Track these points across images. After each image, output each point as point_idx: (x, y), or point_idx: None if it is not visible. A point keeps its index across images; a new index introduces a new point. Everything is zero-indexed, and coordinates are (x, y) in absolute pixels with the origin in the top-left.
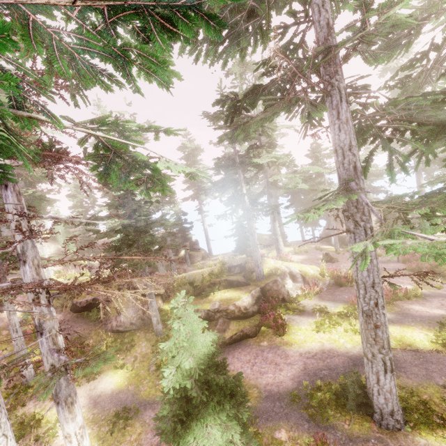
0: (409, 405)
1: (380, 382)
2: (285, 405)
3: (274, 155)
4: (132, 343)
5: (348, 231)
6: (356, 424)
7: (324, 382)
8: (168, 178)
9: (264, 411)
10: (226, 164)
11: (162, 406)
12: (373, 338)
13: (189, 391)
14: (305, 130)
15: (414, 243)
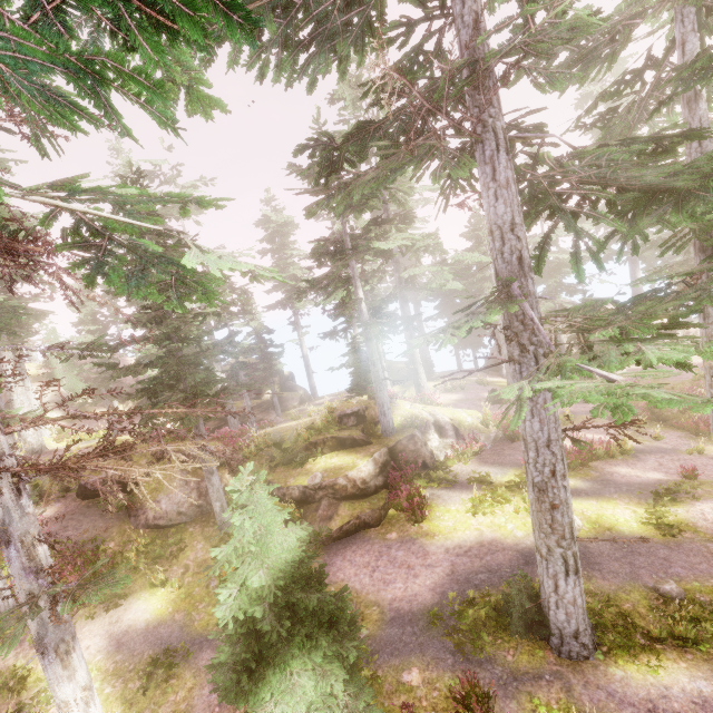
0: (603, 621)
1: (560, 589)
2: (420, 631)
3: (408, 235)
4: (181, 544)
5: (510, 359)
6: (524, 654)
7: (480, 591)
8: (213, 280)
9: (387, 642)
10: (332, 251)
11: (218, 648)
12: (548, 524)
13: (258, 624)
14: (447, 197)
15: (588, 386)
